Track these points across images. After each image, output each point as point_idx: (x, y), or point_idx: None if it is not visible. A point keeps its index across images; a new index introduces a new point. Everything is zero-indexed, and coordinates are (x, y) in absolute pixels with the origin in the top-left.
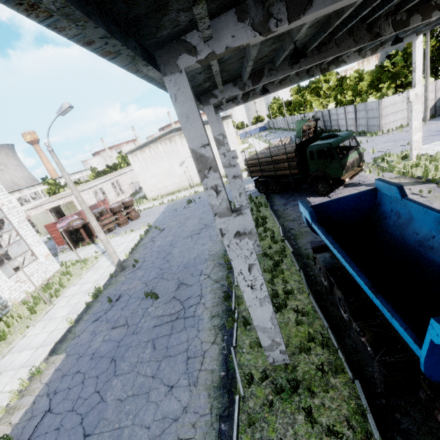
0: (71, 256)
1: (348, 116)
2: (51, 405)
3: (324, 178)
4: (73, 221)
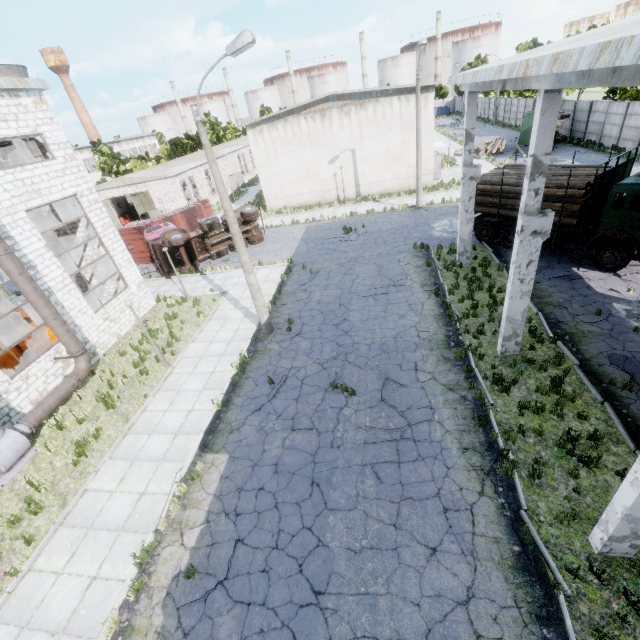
0: (167, 288)
1: (630, 122)
2: (239, 533)
3: (620, 242)
4: (169, 233)
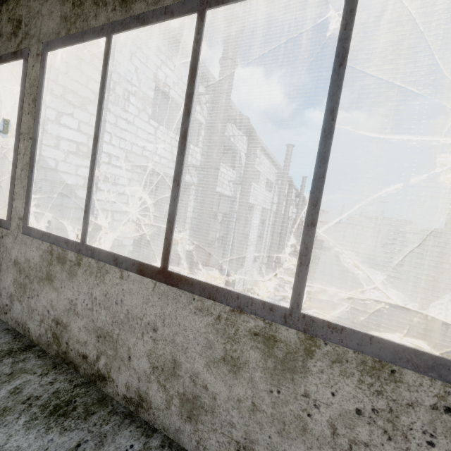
0: None
1: None
2: None
3: None
4: None
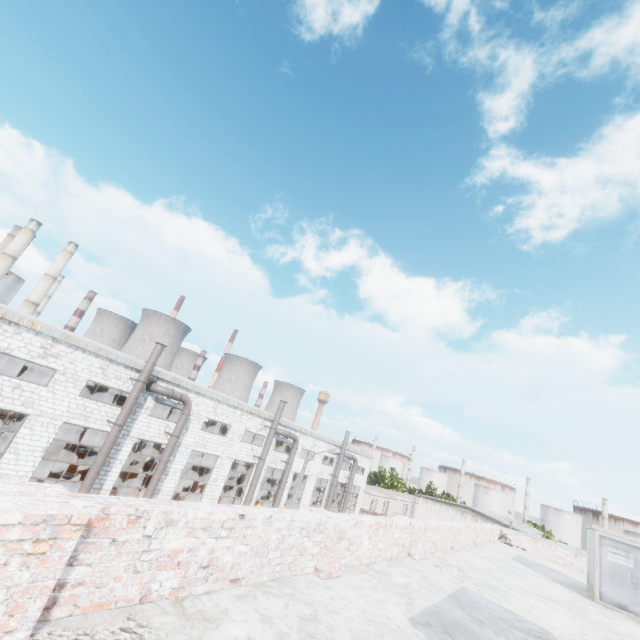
0: None
1: None
2: None
3: None
4: None
